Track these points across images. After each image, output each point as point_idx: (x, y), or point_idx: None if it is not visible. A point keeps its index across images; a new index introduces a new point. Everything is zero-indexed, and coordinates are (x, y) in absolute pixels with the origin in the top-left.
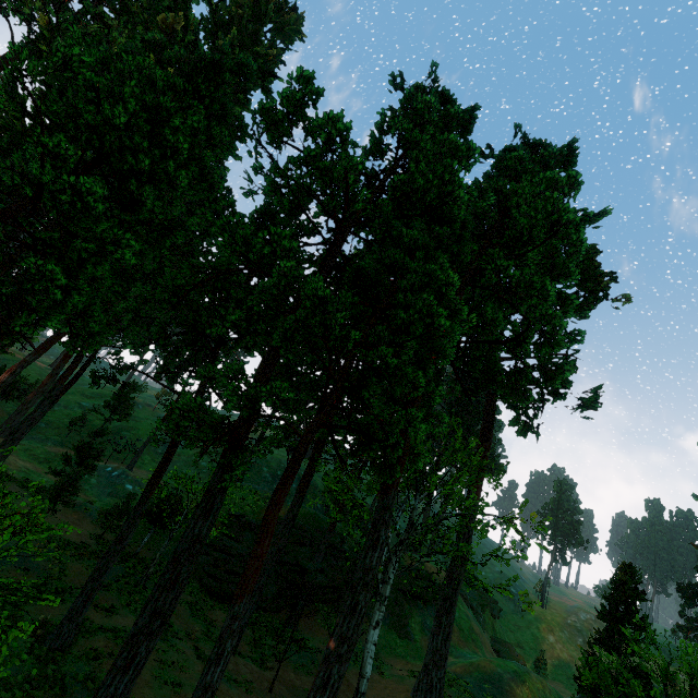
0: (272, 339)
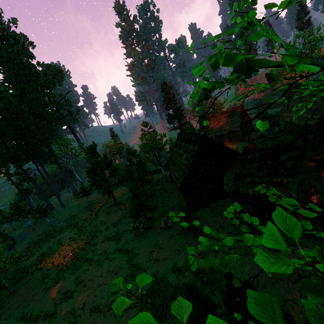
0: (15, 163)
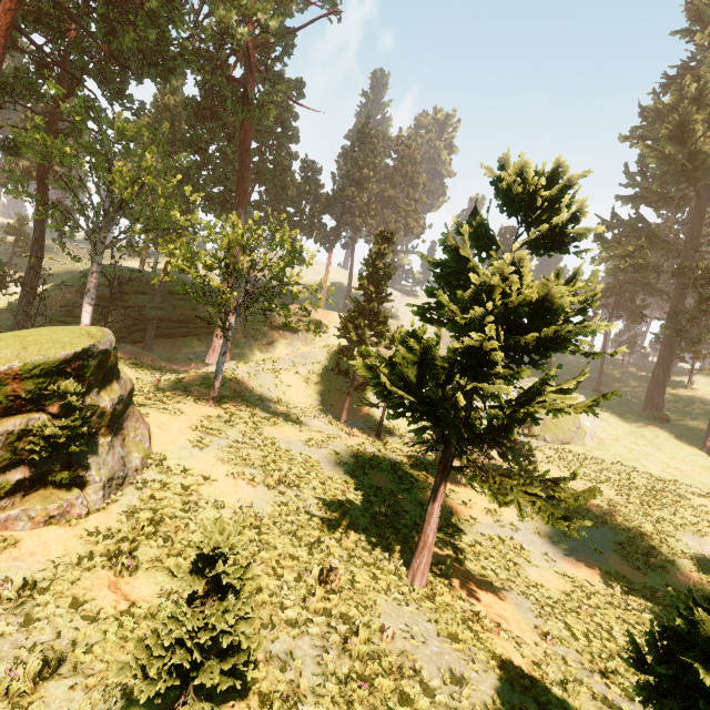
0: None
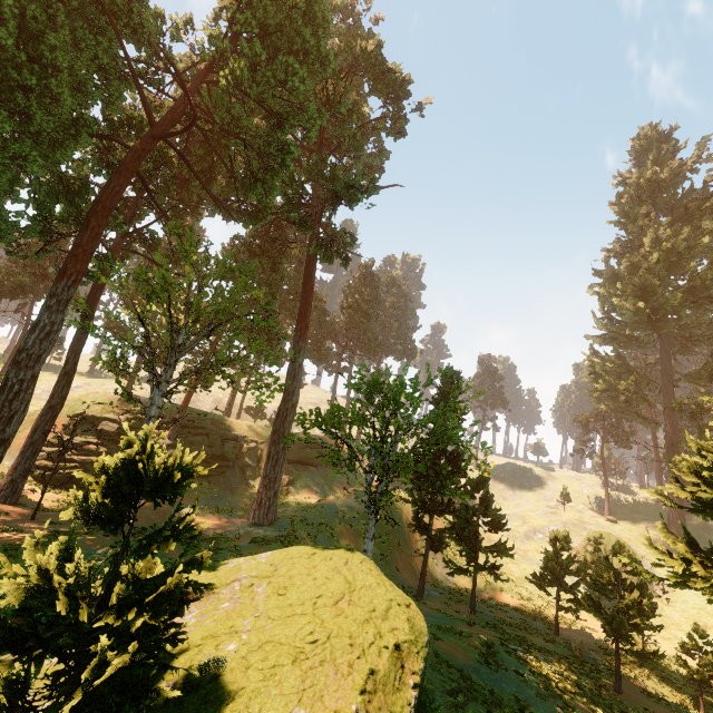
0: None
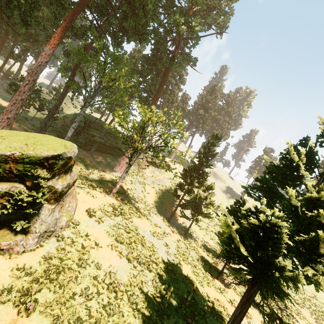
0: None
